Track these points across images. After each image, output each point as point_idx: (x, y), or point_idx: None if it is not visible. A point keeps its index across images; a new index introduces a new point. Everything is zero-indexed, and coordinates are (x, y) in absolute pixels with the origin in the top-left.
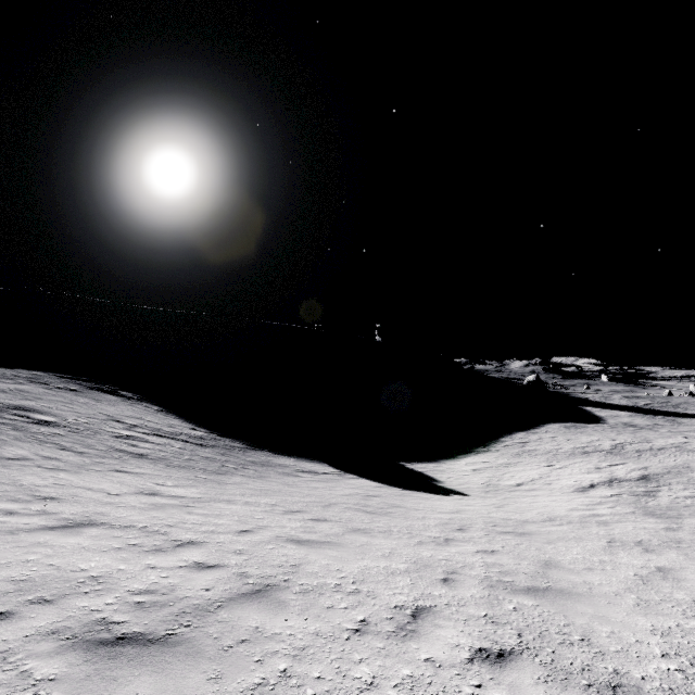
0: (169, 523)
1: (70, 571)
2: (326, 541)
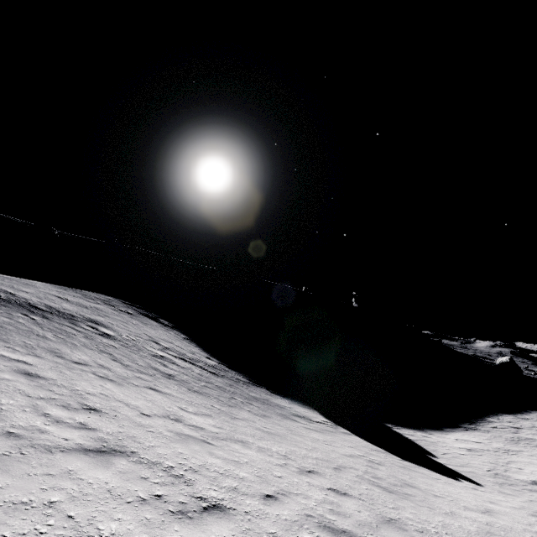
0: (193, 467)
1: (86, 536)
2: (364, 536)
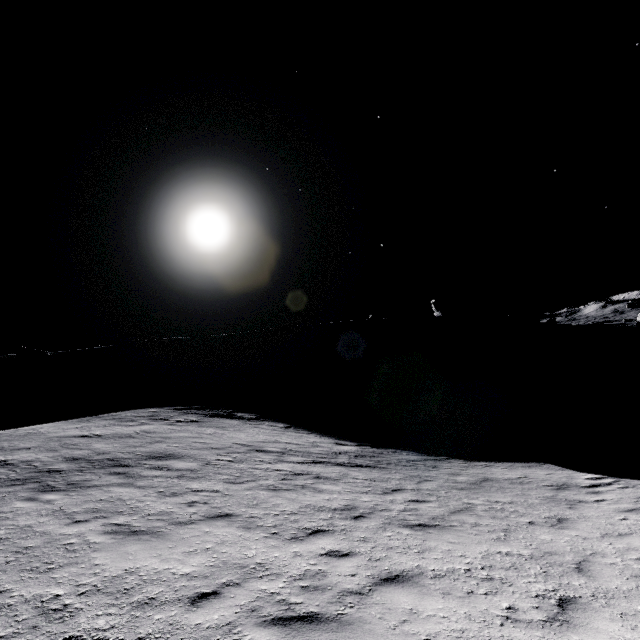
0: None
1: None
2: None
